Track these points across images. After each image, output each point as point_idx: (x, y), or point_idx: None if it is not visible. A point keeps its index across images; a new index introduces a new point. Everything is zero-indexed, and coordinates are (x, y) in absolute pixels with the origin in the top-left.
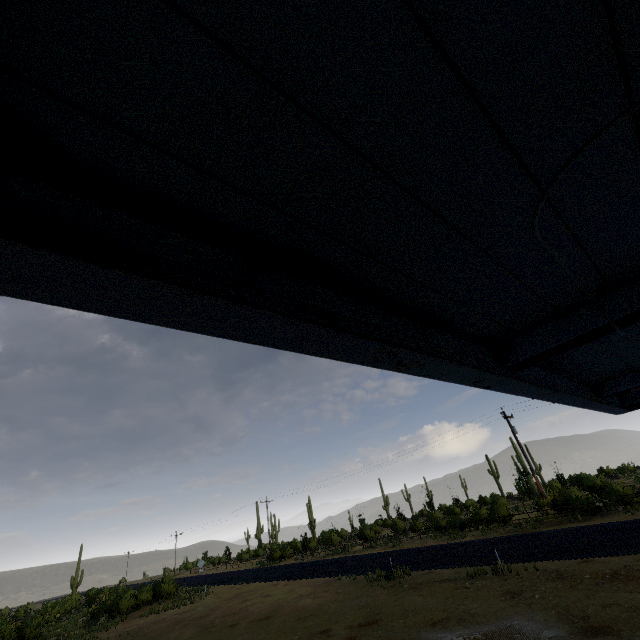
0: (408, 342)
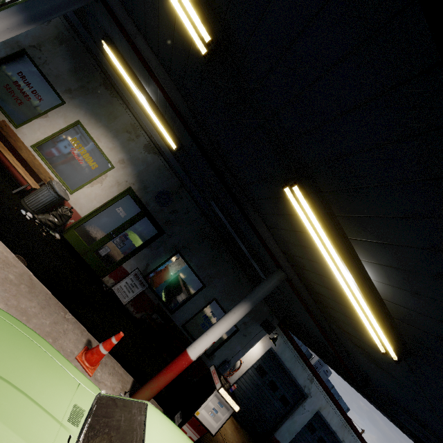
0: None
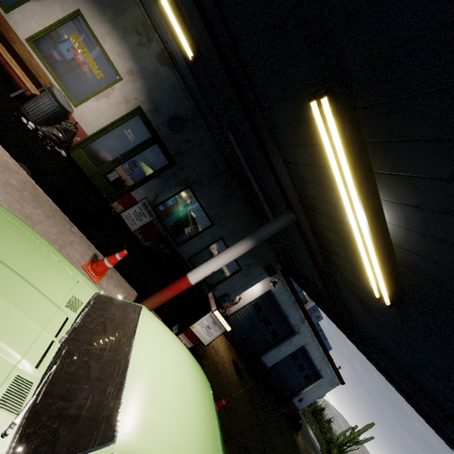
0: (420, 408)
